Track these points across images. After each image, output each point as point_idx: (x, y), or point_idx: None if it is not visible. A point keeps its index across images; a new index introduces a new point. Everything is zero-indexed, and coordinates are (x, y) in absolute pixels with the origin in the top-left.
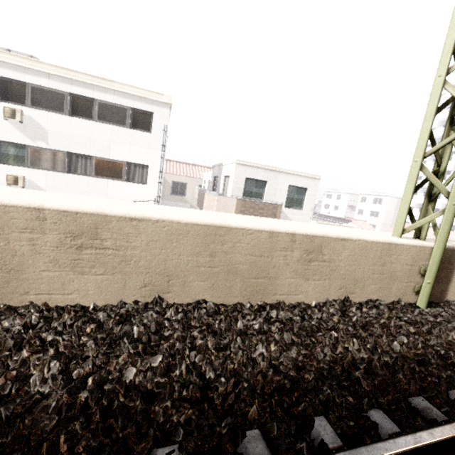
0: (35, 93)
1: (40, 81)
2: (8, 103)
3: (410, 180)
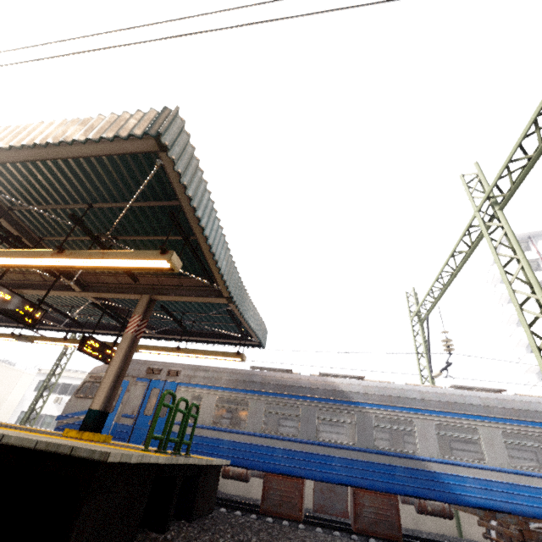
0: (73, 388)
1: (78, 382)
2: (60, 395)
3: (32, 409)
